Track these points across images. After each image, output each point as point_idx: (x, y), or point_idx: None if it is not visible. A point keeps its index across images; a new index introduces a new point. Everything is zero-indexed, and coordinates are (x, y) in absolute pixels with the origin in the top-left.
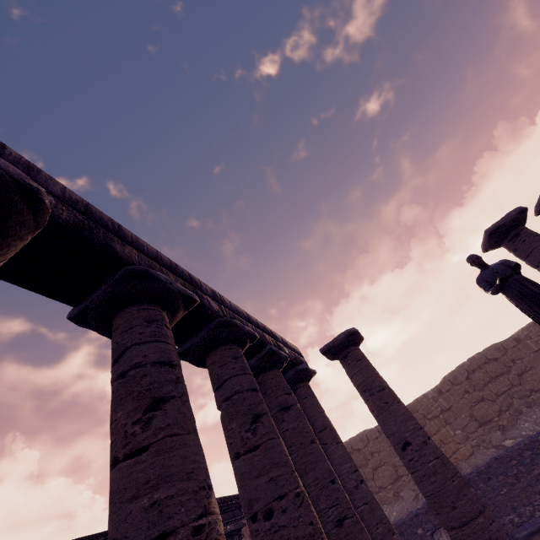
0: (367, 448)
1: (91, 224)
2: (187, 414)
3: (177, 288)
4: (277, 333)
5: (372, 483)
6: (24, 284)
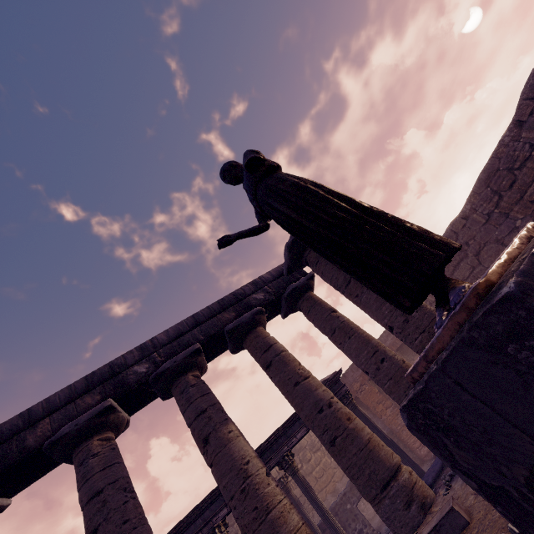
0: (458, 242)
1: (5, 447)
2: (112, 529)
3: (83, 421)
4: (247, 284)
5: (480, 268)
6: (30, 484)
